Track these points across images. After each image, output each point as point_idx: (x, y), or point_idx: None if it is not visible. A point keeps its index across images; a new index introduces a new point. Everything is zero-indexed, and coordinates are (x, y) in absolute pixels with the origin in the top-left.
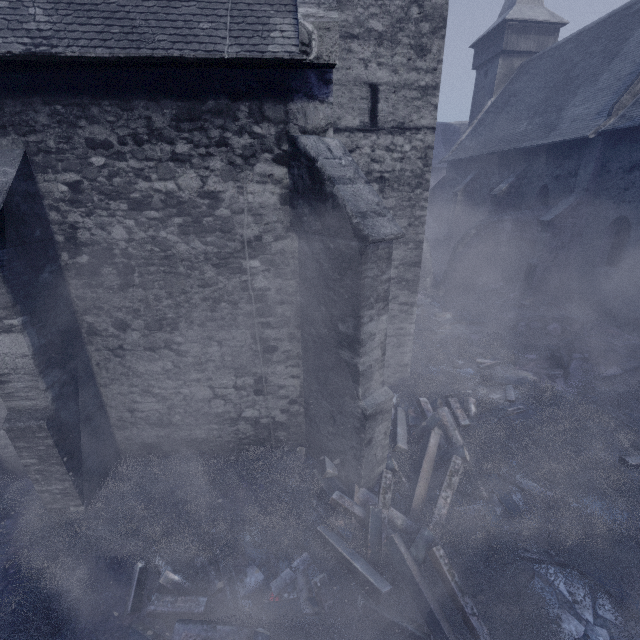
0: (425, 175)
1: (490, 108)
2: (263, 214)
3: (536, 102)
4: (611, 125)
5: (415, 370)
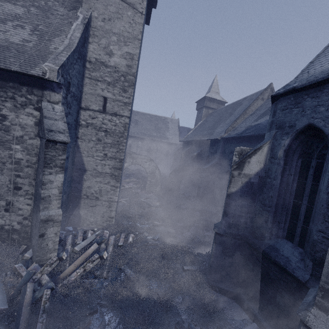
0: (125, 133)
1: (199, 124)
2: (26, 127)
3: (211, 125)
4: (225, 136)
5: (122, 223)
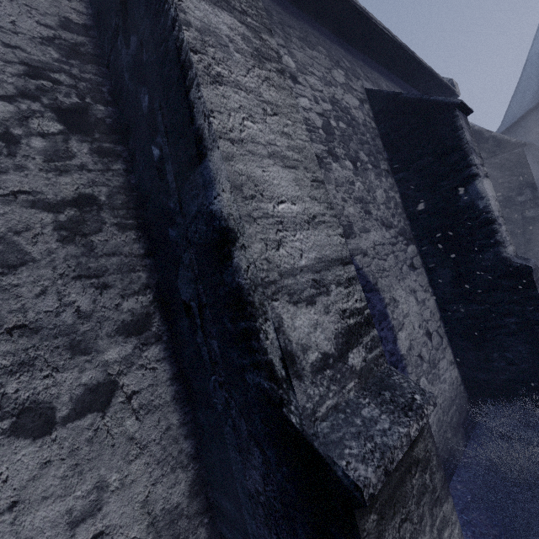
0: None
1: None
2: None
3: None
4: None
5: None
